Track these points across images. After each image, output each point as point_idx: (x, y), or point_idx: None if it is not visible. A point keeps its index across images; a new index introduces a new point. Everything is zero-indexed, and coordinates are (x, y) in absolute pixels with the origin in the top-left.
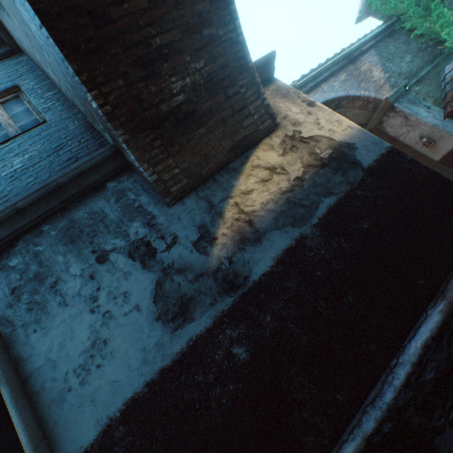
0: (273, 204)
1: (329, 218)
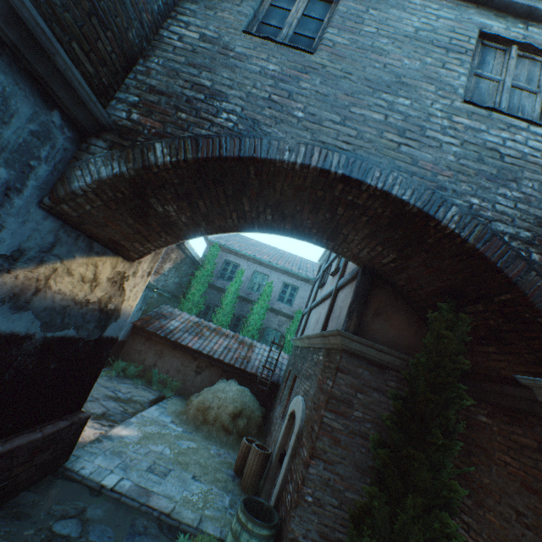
0: (61, 299)
1: (55, 342)
